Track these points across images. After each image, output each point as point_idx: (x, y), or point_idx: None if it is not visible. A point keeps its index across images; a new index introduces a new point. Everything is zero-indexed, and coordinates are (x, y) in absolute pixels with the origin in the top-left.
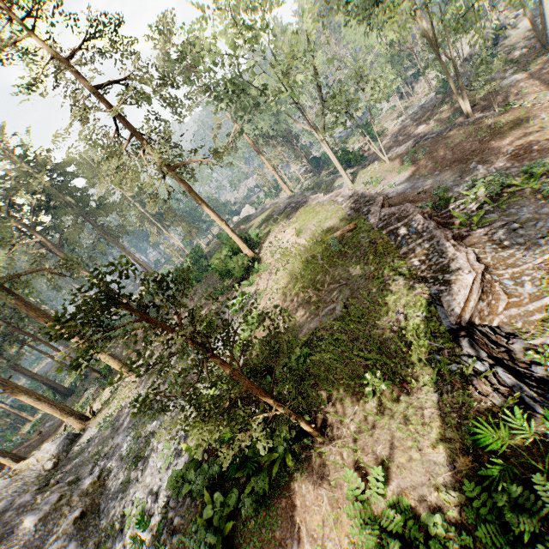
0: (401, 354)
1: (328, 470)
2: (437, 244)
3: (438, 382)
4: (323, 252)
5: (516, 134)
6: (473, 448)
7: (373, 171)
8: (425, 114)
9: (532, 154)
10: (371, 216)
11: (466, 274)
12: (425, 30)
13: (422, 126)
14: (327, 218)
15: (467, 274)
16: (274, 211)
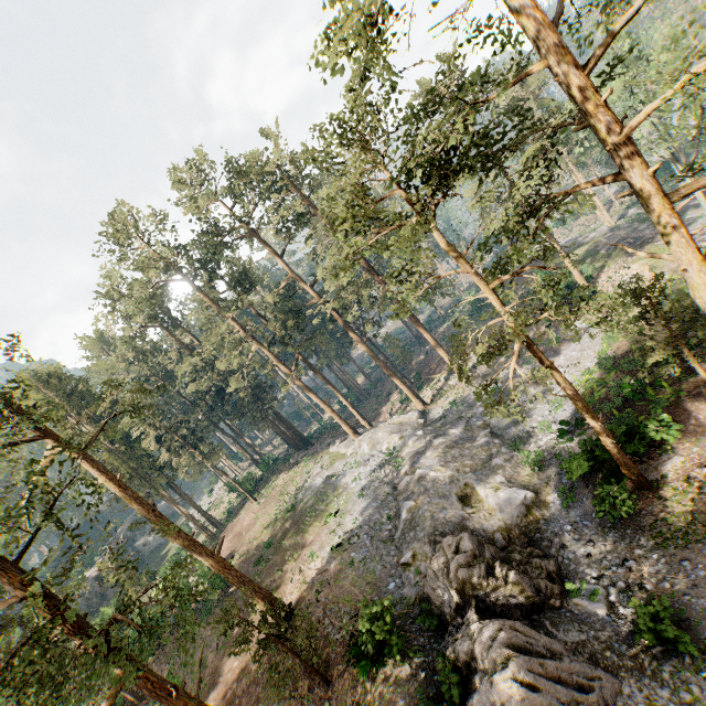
0: None
1: None
2: None
3: None
4: None
5: None
6: None
7: None
8: None
9: None
10: None
11: None
12: None
13: None
14: None
15: None
16: (597, 246)
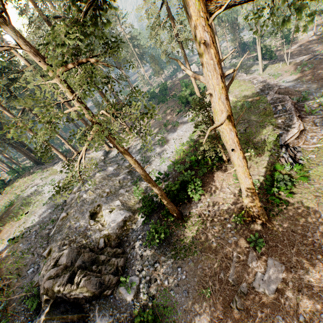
0: (261, 147)
1: (227, 170)
2: (291, 117)
3: (270, 155)
4: (240, 106)
5: None
6: (272, 170)
7: (277, 68)
8: None
9: None
10: (268, 96)
11: (295, 129)
12: None
13: (319, 45)
14: (245, 90)
15: (296, 129)
16: None
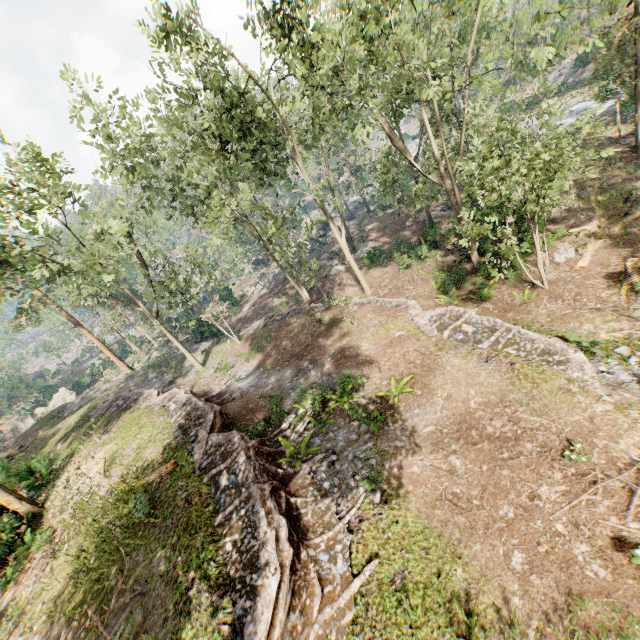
0: None
1: None
2: (252, 512)
3: None
4: (127, 516)
5: (336, 334)
6: None
7: (225, 351)
8: (278, 286)
9: (346, 361)
10: (196, 447)
11: (272, 574)
12: (256, 228)
13: (275, 299)
14: (150, 439)
15: (273, 574)
16: (95, 407)
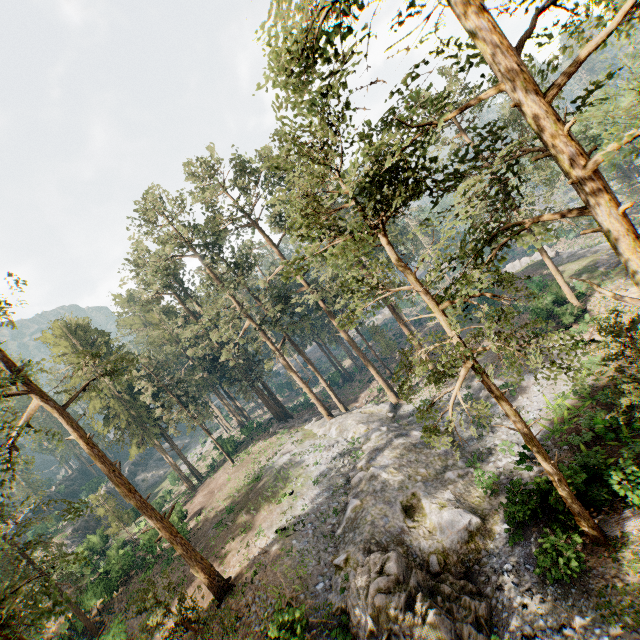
0: None
1: None
2: None
3: None
4: None
5: None
6: None
7: None
8: None
9: None
10: None
11: None
12: None
13: None
14: None
15: None
16: (596, 262)
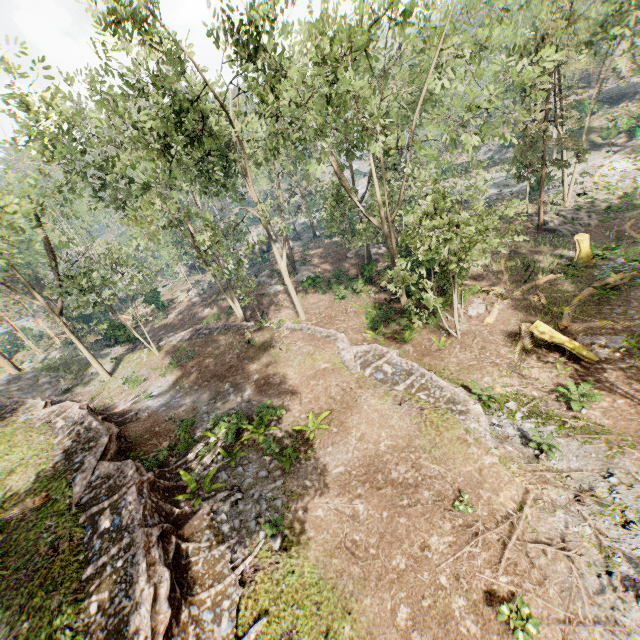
0: None
1: None
2: (132, 563)
3: None
4: None
5: (263, 358)
6: None
7: (140, 361)
8: (212, 296)
9: (269, 388)
10: (79, 477)
11: None
12: (195, 234)
13: (207, 309)
14: (22, 463)
15: None
16: None
